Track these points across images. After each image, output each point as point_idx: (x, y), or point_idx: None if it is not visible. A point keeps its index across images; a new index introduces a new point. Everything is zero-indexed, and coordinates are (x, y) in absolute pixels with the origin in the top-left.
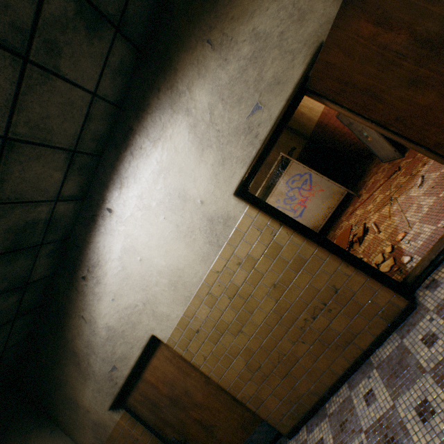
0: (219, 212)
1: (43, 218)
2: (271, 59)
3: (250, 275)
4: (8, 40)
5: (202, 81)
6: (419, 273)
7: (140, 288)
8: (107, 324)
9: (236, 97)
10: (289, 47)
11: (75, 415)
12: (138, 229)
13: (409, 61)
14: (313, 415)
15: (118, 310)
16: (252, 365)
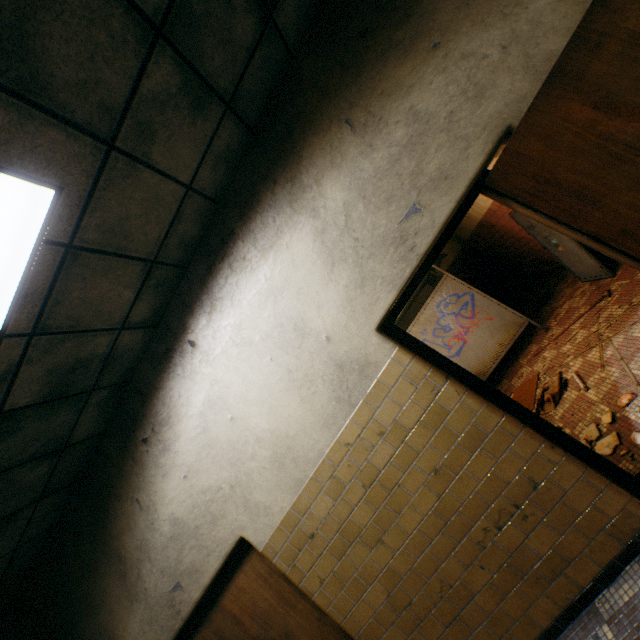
0: (353, 354)
1: (100, 353)
2: (436, 146)
3: (397, 453)
4: (93, 123)
5: (337, 172)
6: None
7: (228, 462)
8: (174, 514)
9: (383, 195)
10: (462, 131)
11: None
12: (231, 374)
13: None
14: None
15: (192, 493)
16: (397, 598)
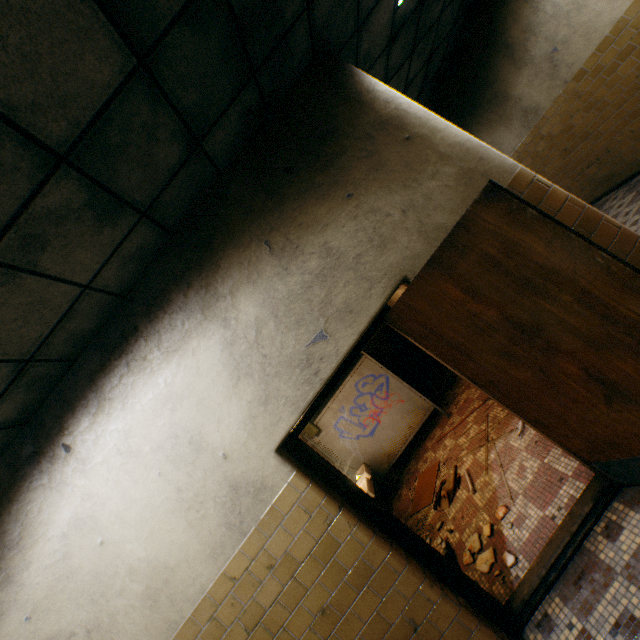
0: (250, 476)
1: None
2: (344, 281)
3: (285, 589)
4: None
5: (252, 287)
6: (527, 596)
7: (88, 599)
8: None
9: (294, 317)
10: (367, 273)
11: None
12: (110, 487)
13: (501, 335)
14: None
15: None
16: None
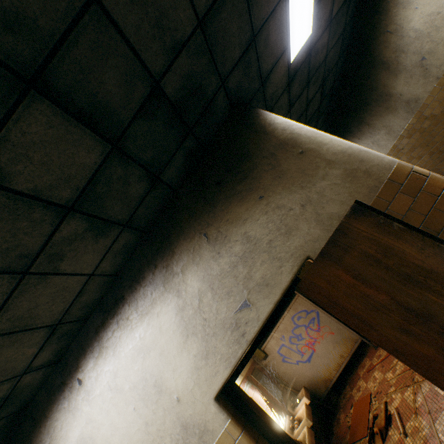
0: (196, 418)
1: (0, 396)
2: (260, 261)
3: None
4: (12, 265)
5: (196, 267)
6: None
7: None
8: None
9: (225, 289)
10: (277, 254)
11: None
12: (103, 415)
13: (396, 314)
14: None
15: None
16: None
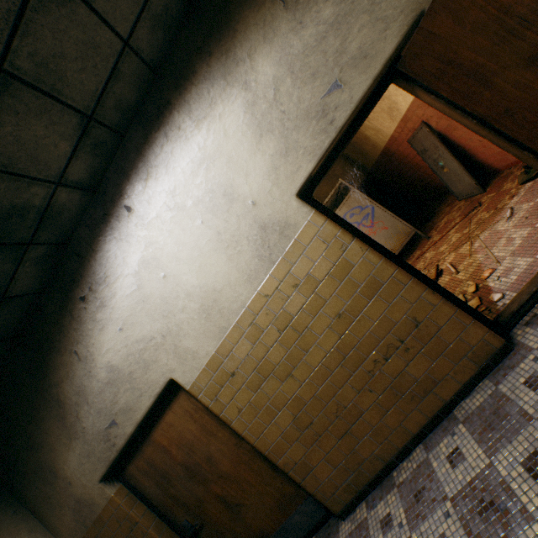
0: (275, 217)
1: (36, 205)
2: (358, 26)
3: (308, 301)
4: None
5: (269, 47)
6: (516, 309)
7: (160, 315)
8: (110, 363)
9: (310, 71)
10: (382, 13)
11: (50, 489)
12: (165, 236)
13: (534, 30)
14: (375, 488)
15: (127, 344)
16: (301, 420)
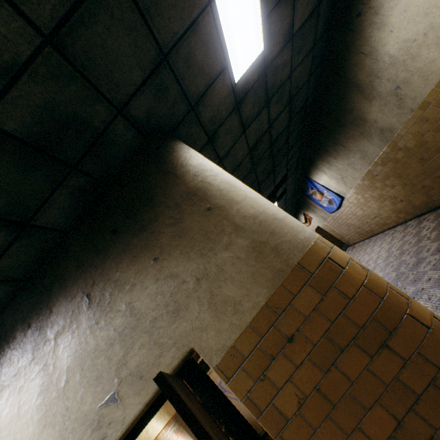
0: None
1: None
2: (140, 343)
3: None
4: None
5: (70, 336)
6: None
7: None
8: None
9: (96, 372)
10: (159, 338)
11: None
12: None
13: None
14: None
15: None
16: None
